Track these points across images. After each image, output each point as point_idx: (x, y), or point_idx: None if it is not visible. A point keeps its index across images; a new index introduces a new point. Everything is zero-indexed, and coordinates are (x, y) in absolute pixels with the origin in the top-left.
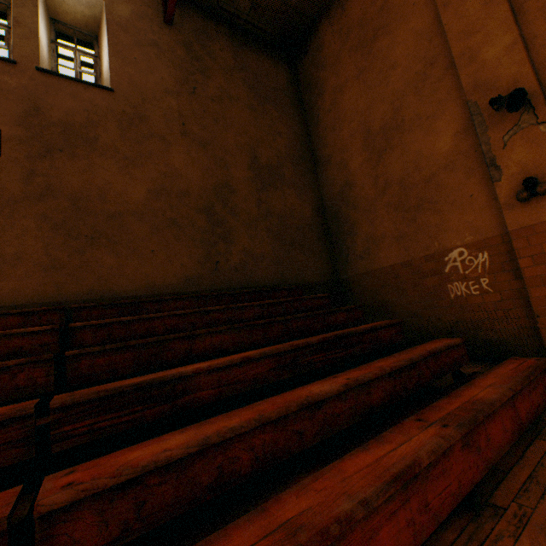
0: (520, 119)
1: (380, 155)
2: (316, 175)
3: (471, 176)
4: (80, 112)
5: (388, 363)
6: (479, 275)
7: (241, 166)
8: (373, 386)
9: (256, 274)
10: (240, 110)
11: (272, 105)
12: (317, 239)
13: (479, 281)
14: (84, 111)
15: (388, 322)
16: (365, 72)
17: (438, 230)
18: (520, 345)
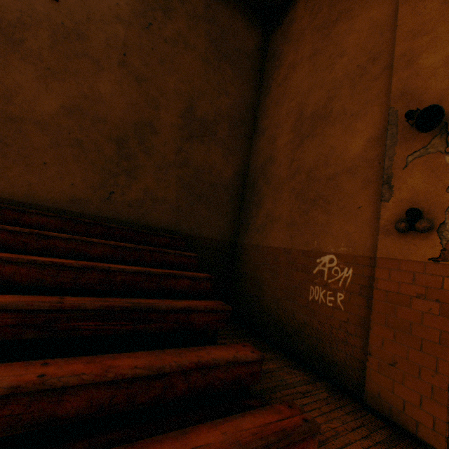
0: (431, 142)
1: (302, 140)
2: (251, 142)
3: (367, 187)
4: (13, 10)
5: (131, 364)
6: (339, 288)
7: (173, 112)
8: (72, 393)
9: (150, 214)
10: (192, 59)
11: (230, 64)
12: (229, 200)
13: (336, 295)
14: (17, 10)
15: (211, 307)
16: (318, 54)
17: (322, 230)
18: (347, 373)
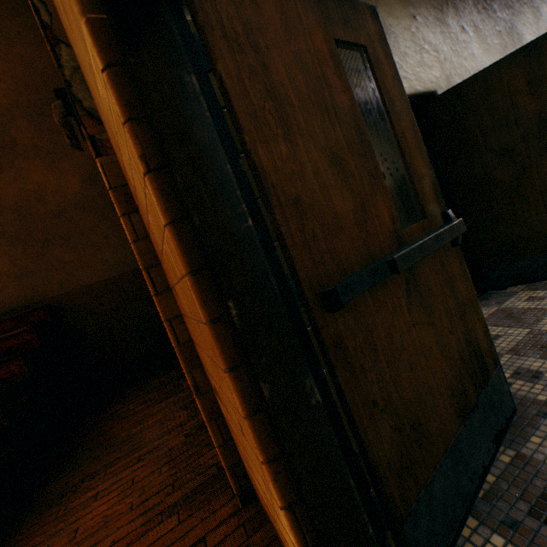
0: None
1: None
2: None
3: None
4: None
5: None
6: None
7: None
8: None
9: None
10: None
11: None
12: (98, 220)
13: None
14: None
15: None
16: None
17: None
18: None
